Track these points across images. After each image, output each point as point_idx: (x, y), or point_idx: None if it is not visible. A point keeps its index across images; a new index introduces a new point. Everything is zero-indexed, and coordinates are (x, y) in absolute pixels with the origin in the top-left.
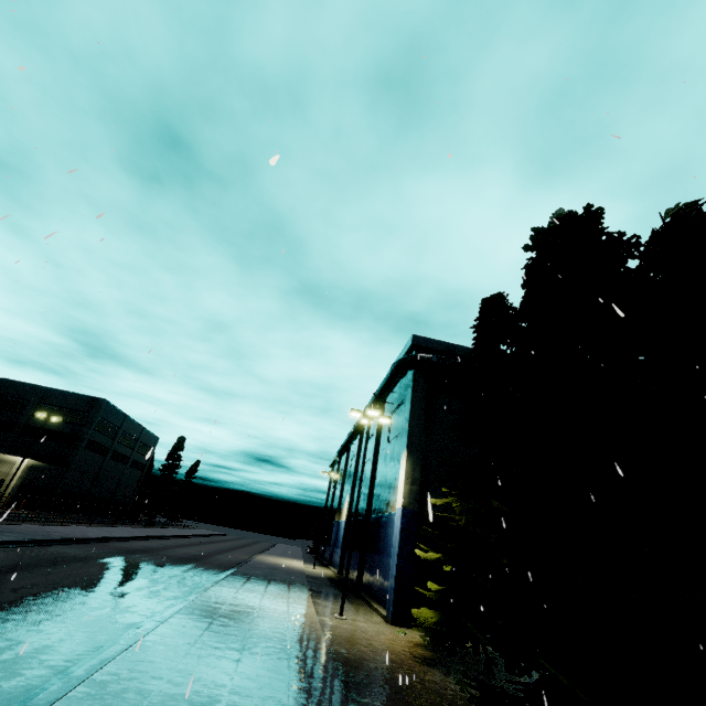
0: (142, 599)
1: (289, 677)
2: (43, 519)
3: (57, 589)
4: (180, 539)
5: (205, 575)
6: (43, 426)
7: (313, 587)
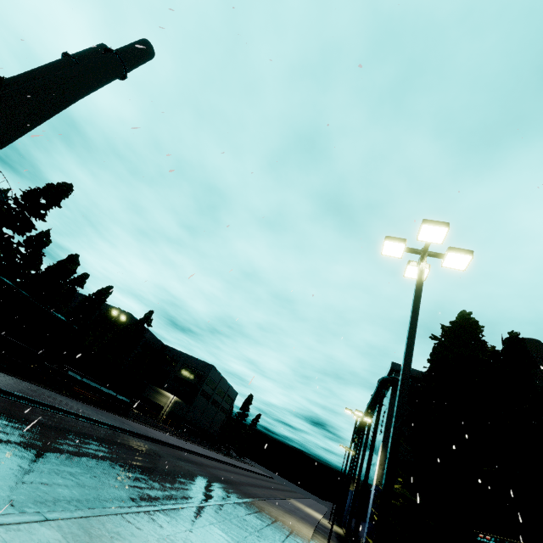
0: (226, 492)
1: (282, 542)
2: (178, 435)
3: (195, 474)
4: (243, 470)
5: (255, 495)
6: (184, 379)
7: (320, 530)
